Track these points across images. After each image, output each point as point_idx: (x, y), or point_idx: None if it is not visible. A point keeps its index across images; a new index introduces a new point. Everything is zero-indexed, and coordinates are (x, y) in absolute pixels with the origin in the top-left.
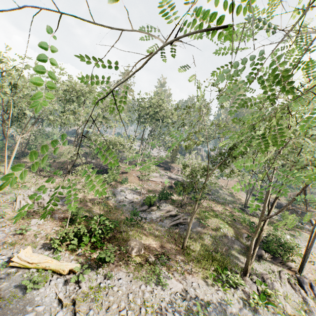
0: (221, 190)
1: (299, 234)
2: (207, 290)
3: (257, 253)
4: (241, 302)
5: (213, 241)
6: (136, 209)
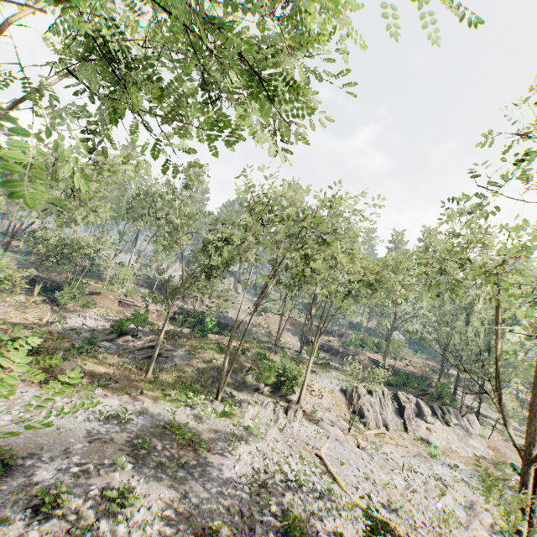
0: (256, 328)
1: (321, 370)
2: (152, 406)
3: (255, 386)
4: (190, 416)
5: (199, 373)
6: (96, 338)
